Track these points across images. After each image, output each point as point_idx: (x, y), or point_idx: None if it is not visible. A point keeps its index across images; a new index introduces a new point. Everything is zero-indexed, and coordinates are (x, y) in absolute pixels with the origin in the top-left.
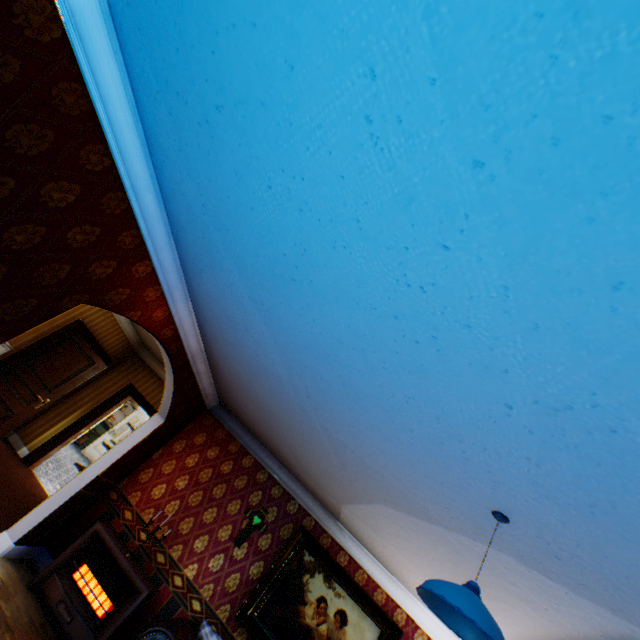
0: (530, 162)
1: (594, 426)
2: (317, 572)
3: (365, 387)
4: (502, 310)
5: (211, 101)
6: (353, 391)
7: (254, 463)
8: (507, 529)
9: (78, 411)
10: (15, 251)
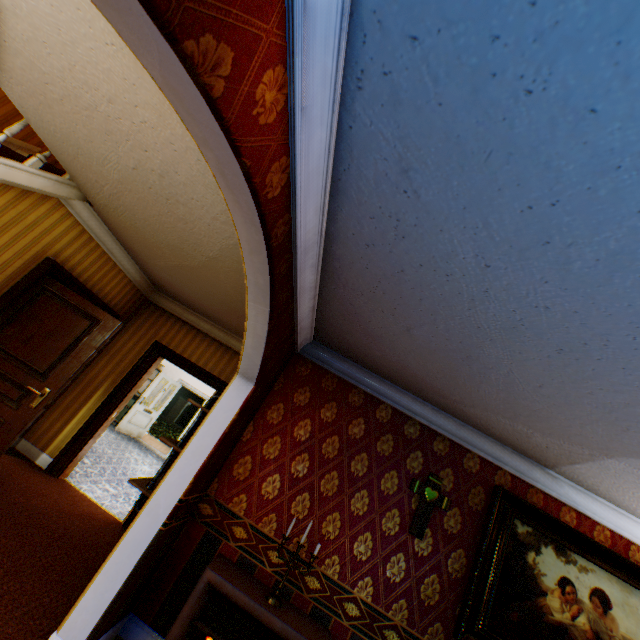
0: None
1: None
2: (542, 546)
3: None
4: None
5: None
6: None
7: (393, 414)
8: None
9: (97, 392)
10: None
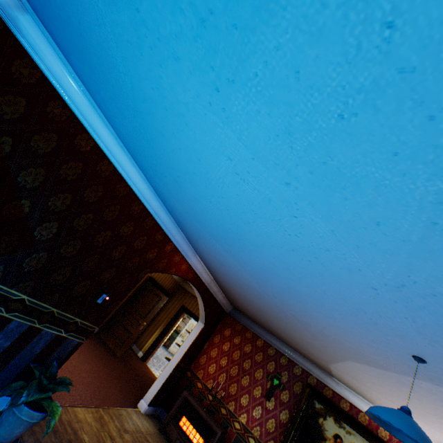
0: (306, 180)
1: (423, 293)
2: (327, 416)
3: (299, 288)
4: (337, 240)
5: (174, 174)
6: (295, 291)
7: (264, 343)
8: (429, 368)
9: (160, 326)
10: (116, 260)
